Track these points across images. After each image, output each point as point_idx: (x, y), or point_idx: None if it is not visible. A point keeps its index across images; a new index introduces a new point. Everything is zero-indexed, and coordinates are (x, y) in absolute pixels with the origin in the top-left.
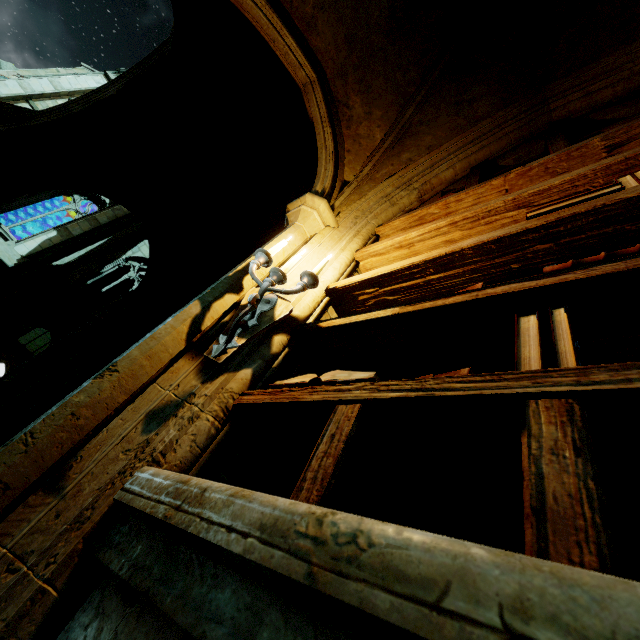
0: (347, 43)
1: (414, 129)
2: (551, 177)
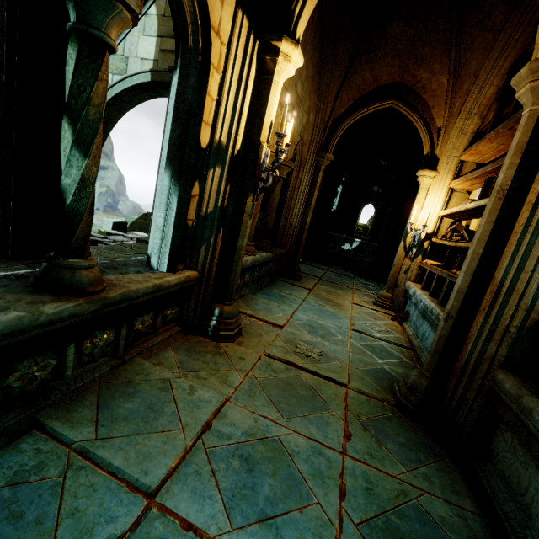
0: (395, 58)
1: (463, 58)
2: (501, 137)
